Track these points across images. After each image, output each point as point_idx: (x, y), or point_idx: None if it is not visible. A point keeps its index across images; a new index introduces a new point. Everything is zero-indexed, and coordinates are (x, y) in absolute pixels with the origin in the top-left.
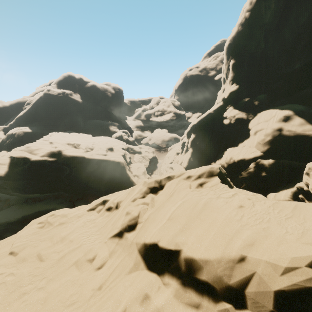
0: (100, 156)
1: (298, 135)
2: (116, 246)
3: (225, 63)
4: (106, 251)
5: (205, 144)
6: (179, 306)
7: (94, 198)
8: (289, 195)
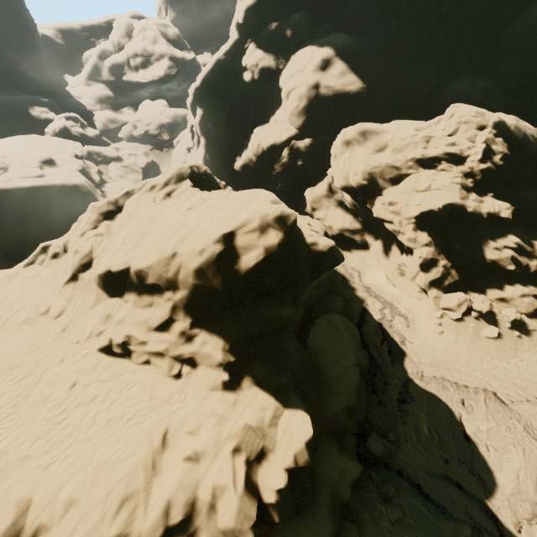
0: (29, 181)
1: (337, 94)
2: (74, 291)
3: None
4: (62, 299)
5: (223, 126)
6: (138, 311)
7: None
8: (324, 186)
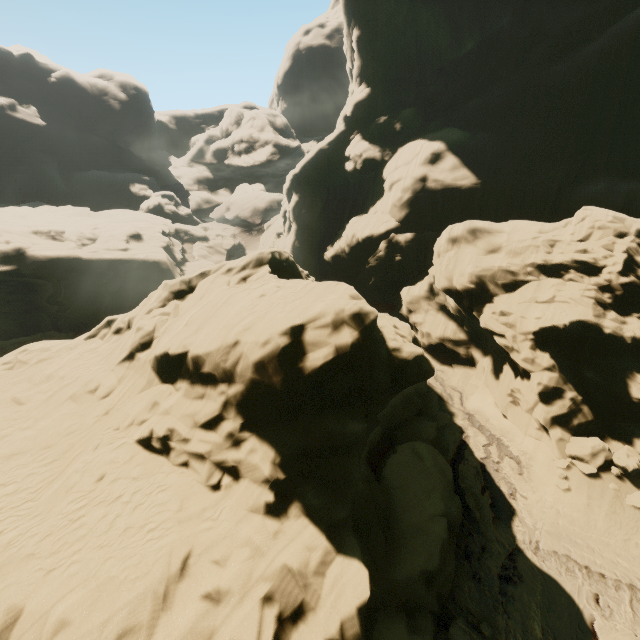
0: (113, 253)
1: (447, 188)
2: (127, 371)
3: (347, 34)
4: (113, 379)
5: (317, 213)
6: (187, 402)
7: None
8: (424, 286)
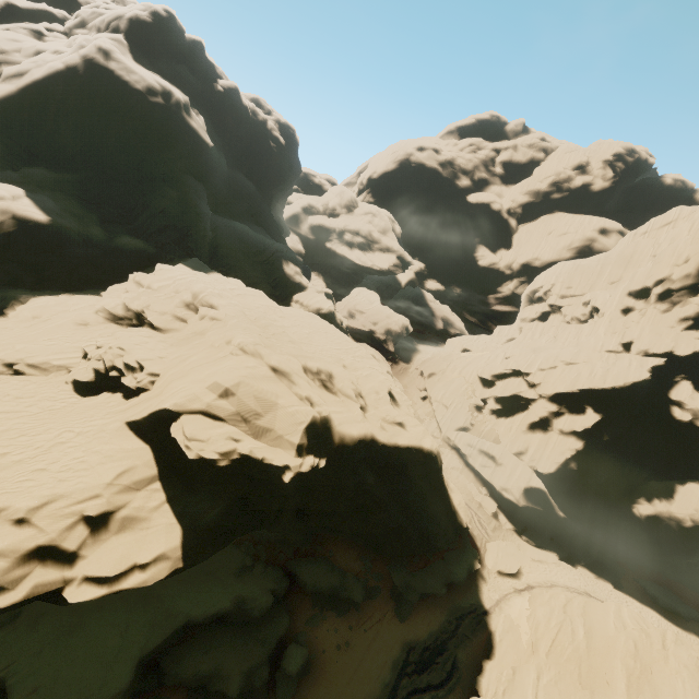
0: (404, 436)
1: None
2: None
3: (692, 274)
4: None
5: (618, 444)
6: None
7: (356, 554)
8: None
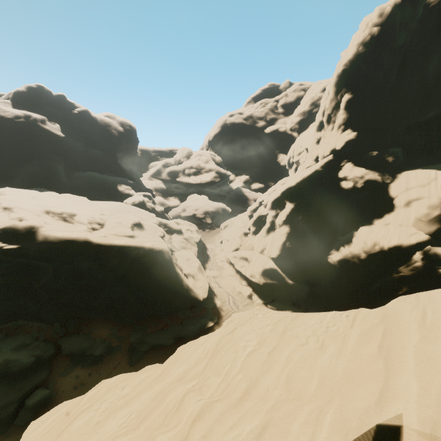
0: (123, 239)
1: None
2: None
3: (332, 98)
4: None
5: (312, 220)
6: None
7: (108, 327)
8: None
